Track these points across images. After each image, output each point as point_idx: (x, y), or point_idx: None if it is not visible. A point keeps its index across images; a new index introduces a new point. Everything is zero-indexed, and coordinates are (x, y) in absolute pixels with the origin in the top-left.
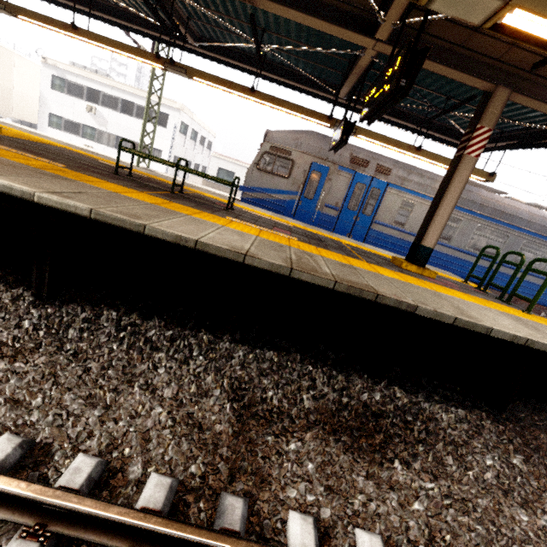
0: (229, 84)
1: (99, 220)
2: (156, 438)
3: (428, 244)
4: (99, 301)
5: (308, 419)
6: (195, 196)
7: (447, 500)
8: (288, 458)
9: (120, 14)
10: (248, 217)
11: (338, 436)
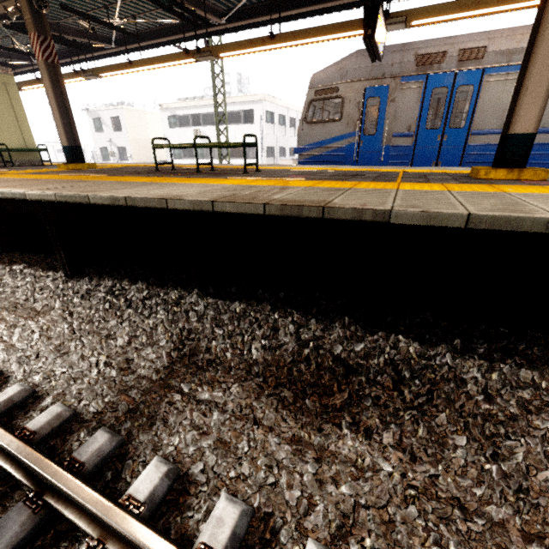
0: (249, 43)
1: (62, 201)
2: (81, 377)
3: (523, 128)
4: (107, 273)
5: (251, 370)
6: (228, 170)
7: (410, 492)
8: (200, 407)
9: (165, 32)
10: (268, 174)
11: (280, 391)
